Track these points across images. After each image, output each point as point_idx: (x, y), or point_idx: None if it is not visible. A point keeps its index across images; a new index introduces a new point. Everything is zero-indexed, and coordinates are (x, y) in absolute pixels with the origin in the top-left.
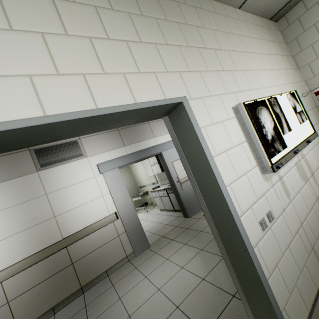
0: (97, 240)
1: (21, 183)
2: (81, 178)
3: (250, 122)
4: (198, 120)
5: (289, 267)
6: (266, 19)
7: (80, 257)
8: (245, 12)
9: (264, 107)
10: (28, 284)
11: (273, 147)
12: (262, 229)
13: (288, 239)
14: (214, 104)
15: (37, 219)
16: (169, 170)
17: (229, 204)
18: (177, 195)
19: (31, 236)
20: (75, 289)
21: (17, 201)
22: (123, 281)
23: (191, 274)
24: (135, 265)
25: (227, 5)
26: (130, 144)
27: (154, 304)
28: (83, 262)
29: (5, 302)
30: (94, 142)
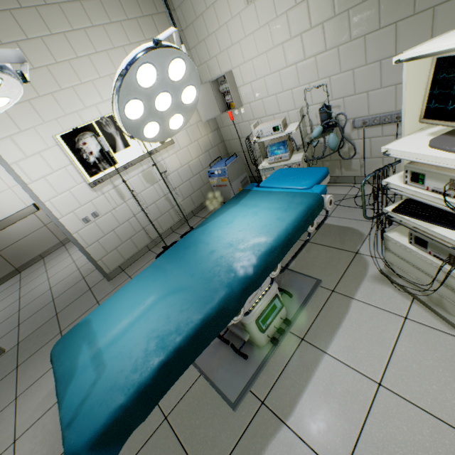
0: (21, 232)
1: None
2: None
3: (66, 152)
4: (9, 158)
5: (112, 241)
6: None
7: (6, 247)
8: None
9: (90, 132)
10: None
11: (96, 167)
12: (85, 223)
13: (115, 226)
14: (27, 139)
15: None
16: None
17: (48, 213)
18: None
19: None
20: (10, 271)
21: None
22: (53, 260)
23: None
24: (67, 248)
25: None
26: None
27: (67, 270)
28: (10, 251)
29: None
30: None
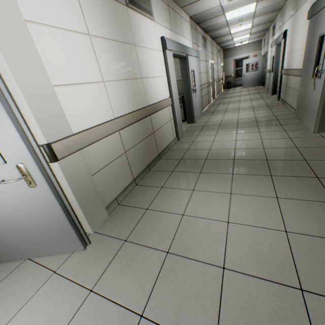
0: (163, 119)
1: (116, 11)
2: (152, 45)
3: None
4: None
5: None
6: None
7: (156, 129)
8: None
9: None
10: (134, 140)
11: None
12: None
13: None
14: None
15: (132, 72)
16: (190, 77)
17: None
18: (189, 103)
19: (130, 90)
20: (156, 155)
21: (117, 36)
22: (195, 147)
23: (248, 133)
24: (189, 142)
25: None
26: (174, 32)
27: (244, 143)
28: (158, 134)
29: (123, 152)
30: (157, 6)
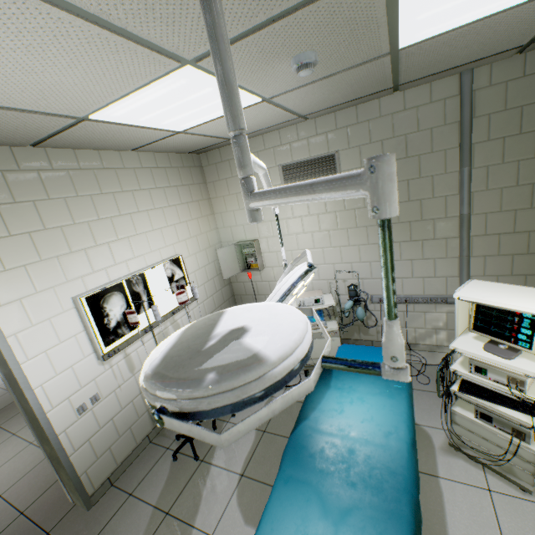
0: None
1: None
2: None
3: (87, 317)
4: (8, 329)
5: (107, 436)
6: (181, 154)
7: None
8: (143, 152)
9: (118, 292)
10: None
11: (115, 334)
12: (79, 413)
13: (116, 411)
14: (41, 301)
15: None
16: None
17: (34, 405)
18: None
19: None
20: None
21: None
22: None
23: (40, 450)
24: None
25: (108, 150)
26: None
27: None
28: None
29: None
30: None
